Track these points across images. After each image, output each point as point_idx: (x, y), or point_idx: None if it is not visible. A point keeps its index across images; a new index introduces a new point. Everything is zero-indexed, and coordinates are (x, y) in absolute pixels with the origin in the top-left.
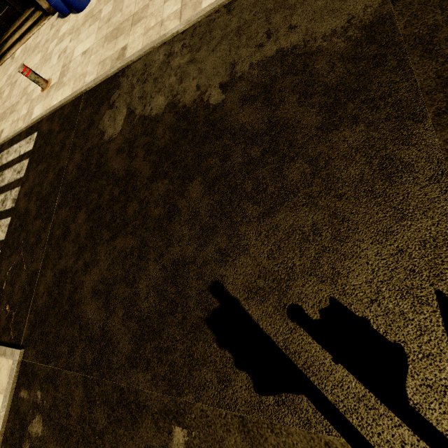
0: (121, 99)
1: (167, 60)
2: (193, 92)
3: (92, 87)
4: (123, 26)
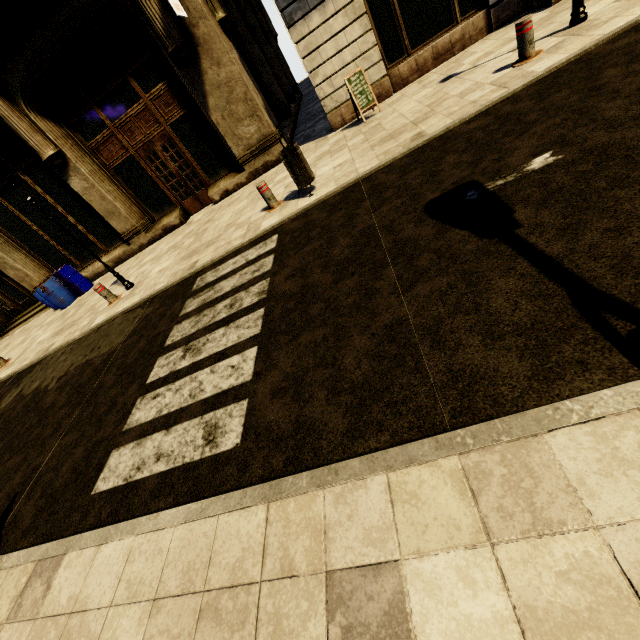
0: (25, 381)
1: (60, 356)
2: (49, 380)
3: (23, 369)
4: (65, 328)
